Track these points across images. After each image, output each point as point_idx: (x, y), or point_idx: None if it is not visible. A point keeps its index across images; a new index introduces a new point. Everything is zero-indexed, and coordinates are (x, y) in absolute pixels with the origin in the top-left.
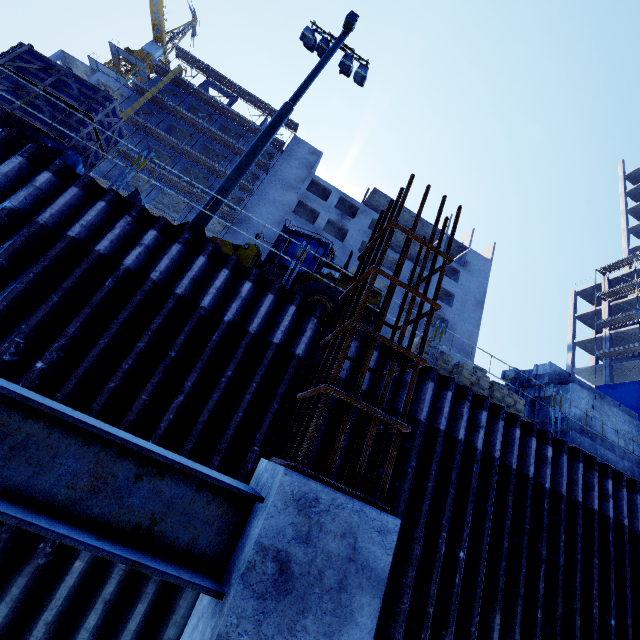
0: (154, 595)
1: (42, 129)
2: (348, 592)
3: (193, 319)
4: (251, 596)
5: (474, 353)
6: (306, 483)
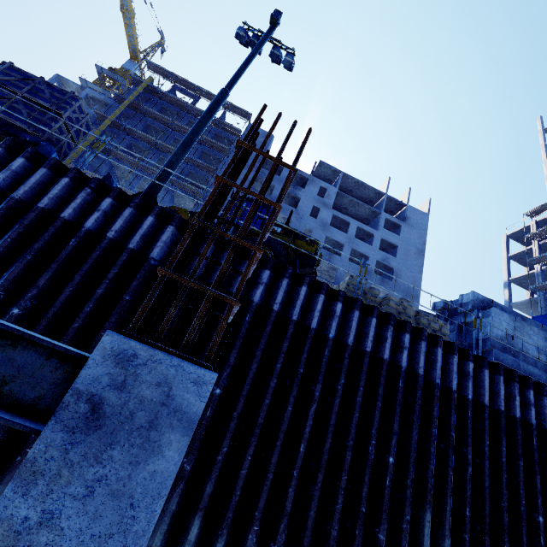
0: None
1: (21, 127)
2: (158, 430)
3: (144, 268)
4: (61, 430)
5: (419, 295)
6: (126, 342)
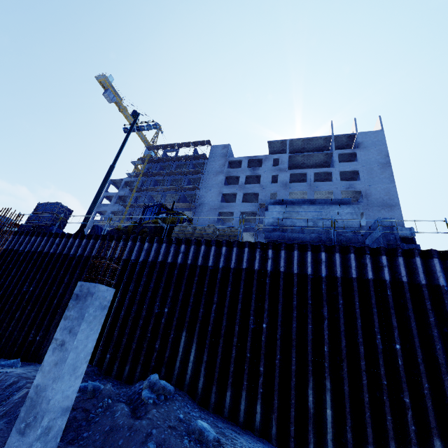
0: None
1: (42, 224)
2: None
3: (68, 259)
4: None
5: (398, 202)
6: None
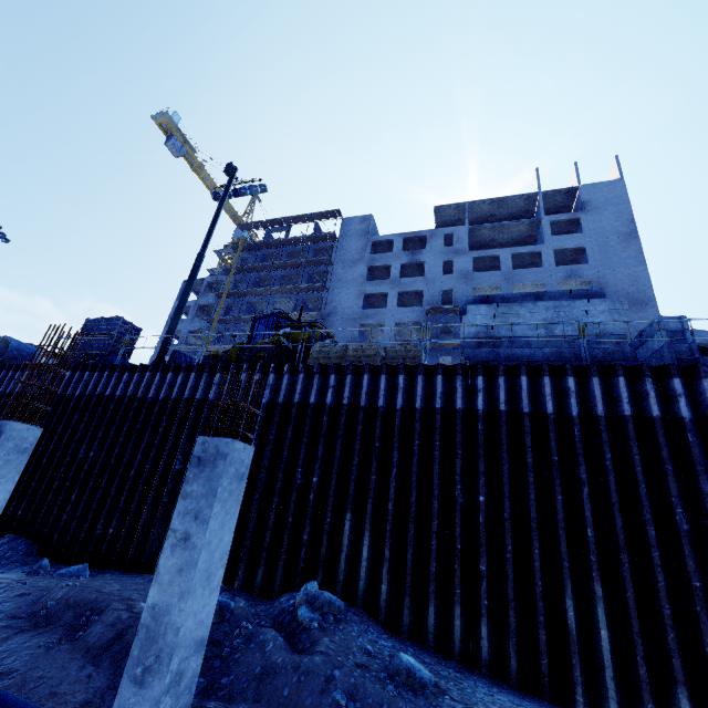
0: (140, 539)
1: (97, 353)
2: None
3: (146, 406)
4: None
5: (652, 296)
6: None
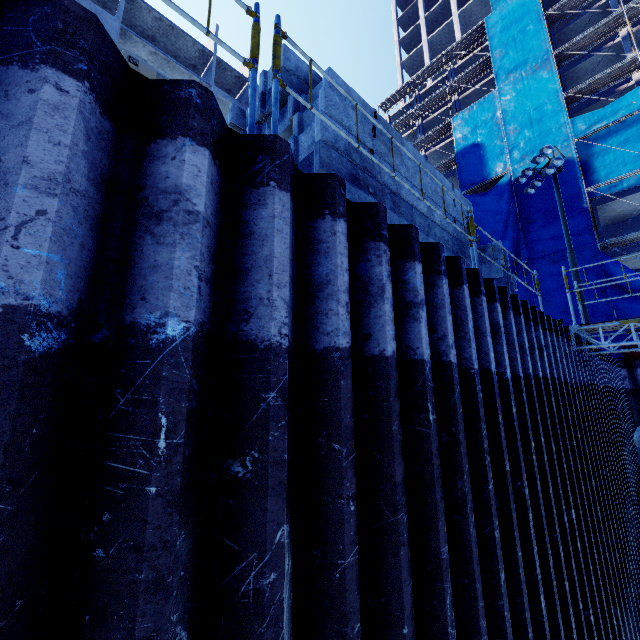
0: None
1: None
2: None
3: None
4: None
5: None
6: None
